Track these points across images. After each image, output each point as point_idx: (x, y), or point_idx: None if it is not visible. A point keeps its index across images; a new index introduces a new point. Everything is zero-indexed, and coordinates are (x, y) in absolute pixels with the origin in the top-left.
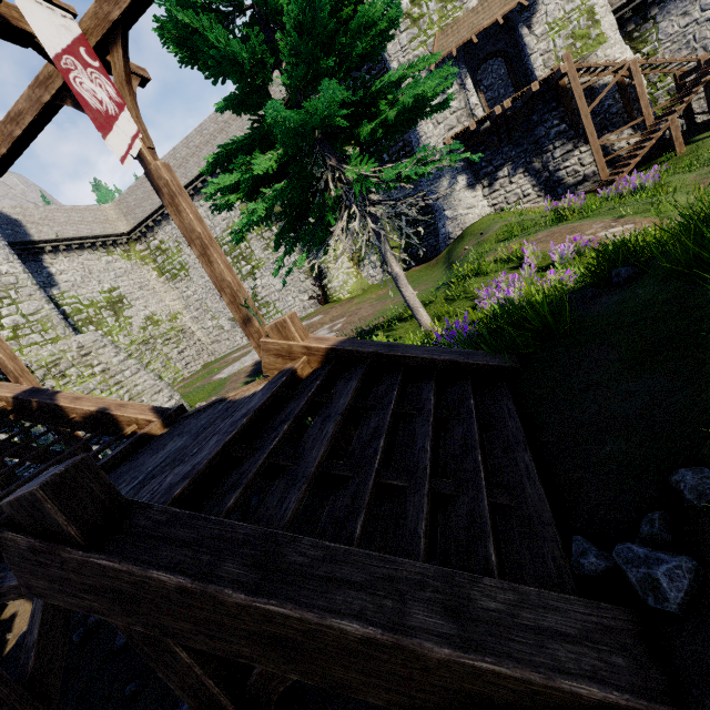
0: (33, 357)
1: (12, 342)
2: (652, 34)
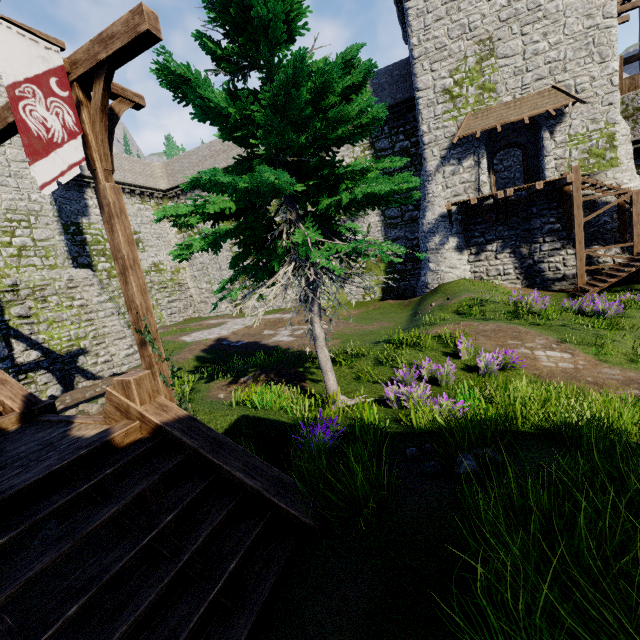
0: (25, 277)
1: (14, 259)
2: None
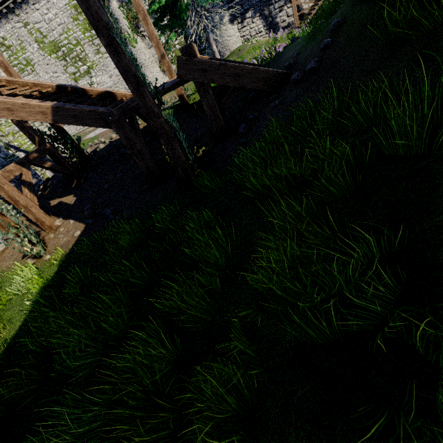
0: None
1: None
2: None
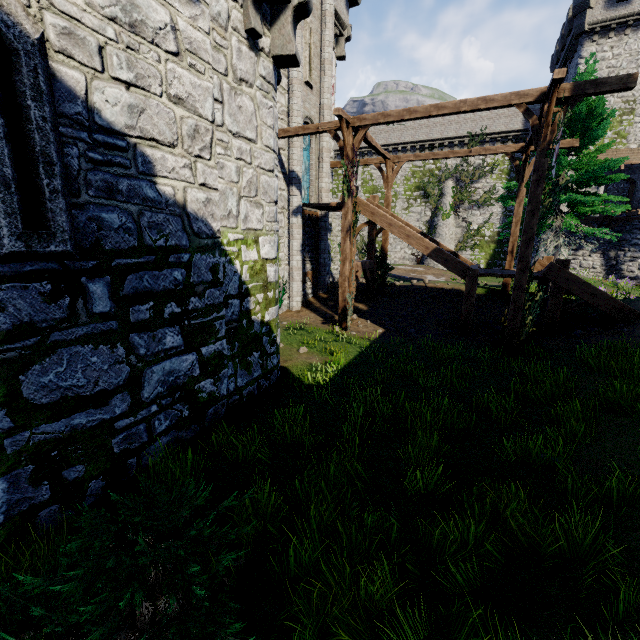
0: None
1: None
2: None
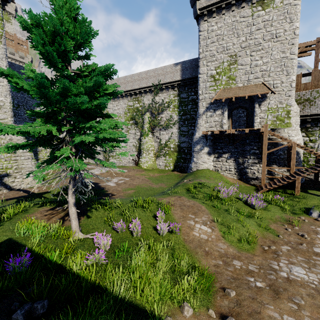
0: None
1: None
2: (317, 133)
